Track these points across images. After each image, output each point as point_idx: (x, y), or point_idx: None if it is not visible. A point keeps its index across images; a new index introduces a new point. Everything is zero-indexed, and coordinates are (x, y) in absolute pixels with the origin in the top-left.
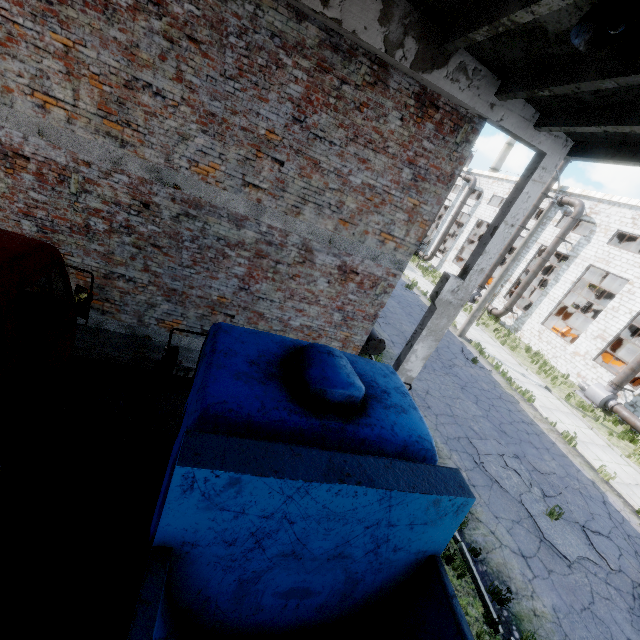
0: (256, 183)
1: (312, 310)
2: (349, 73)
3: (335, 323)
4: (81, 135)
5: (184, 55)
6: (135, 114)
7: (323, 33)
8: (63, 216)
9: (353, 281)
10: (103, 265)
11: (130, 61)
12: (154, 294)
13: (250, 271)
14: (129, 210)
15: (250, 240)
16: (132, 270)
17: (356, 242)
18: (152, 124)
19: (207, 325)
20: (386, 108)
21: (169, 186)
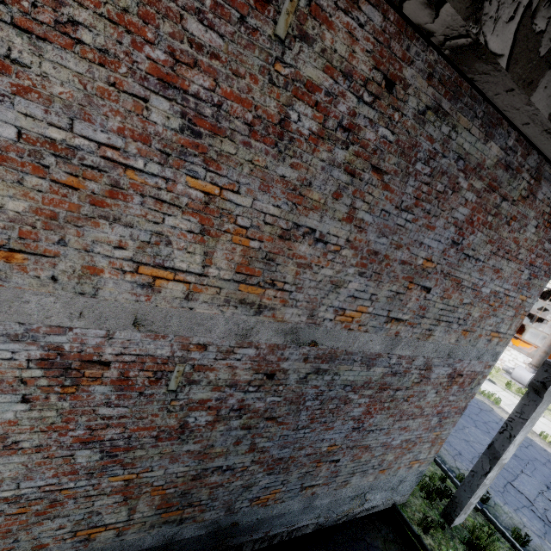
0: (399, 316)
1: (415, 423)
2: (510, 189)
3: (431, 427)
4: (201, 311)
5: (362, 189)
6: (284, 269)
7: (502, 152)
8: (148, 424)
9: (456, 383)
10: (194, 465)
11: (295, 204)
12: (254, 473)
13: (368, 408)
14: (246, 387)
15: (376, 376)
16: (232, 456)
17: (469, 347)
18: (303, 277)
19: (308, 480)
20: (528, 218)
21: (304, 345)
